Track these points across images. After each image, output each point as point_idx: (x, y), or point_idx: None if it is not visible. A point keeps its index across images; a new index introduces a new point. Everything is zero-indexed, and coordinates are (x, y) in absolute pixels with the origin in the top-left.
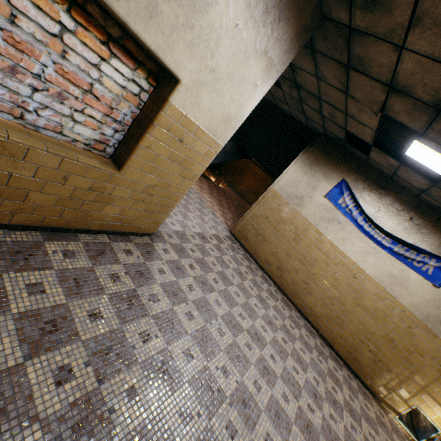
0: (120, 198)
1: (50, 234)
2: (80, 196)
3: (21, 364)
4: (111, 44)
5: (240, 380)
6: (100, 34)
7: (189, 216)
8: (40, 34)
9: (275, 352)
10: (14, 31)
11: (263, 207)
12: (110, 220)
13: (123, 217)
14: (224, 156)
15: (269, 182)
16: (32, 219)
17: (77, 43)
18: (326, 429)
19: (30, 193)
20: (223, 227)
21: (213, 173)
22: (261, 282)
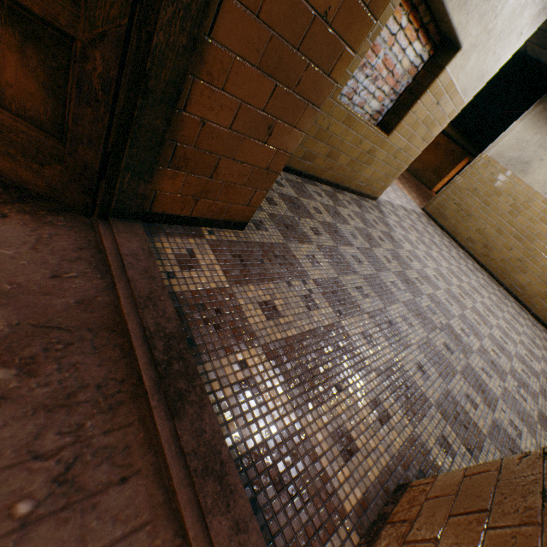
0: (377, 161)
1: (333, 189)
2: (360, 158)
3: (370, 248)
4: (419, 30)
5: (473, 305)
6: (415, 24)
7: (386, 190)
8: (385, 37)
9: (493, 305)
10: (375, 39)
11: (470, 178)
12: (362, 181)
13: (370, 179)
14: None
15: (458, 155)
16: (331, 176)
17: (400, 36)
18: (546, 361)
19: (341, 155)
20: (414, 204)
21: None
22: (464, 258)
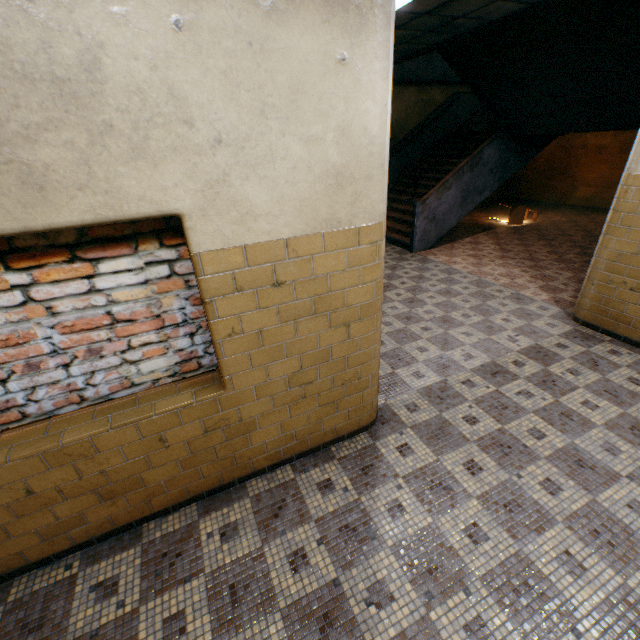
0: (262, 415)
1: (209, 501)
2: (203, 444)
3: None
4: (82, 251)
5: None
6: (60, 254)
7: (453, 338)
8: (17, 313)
9: None
10: None
11: (629, 230)
12: (277, 446)
13: (293, 432)
14: (496, 175)
15: None
16: (174, 495)
17: (52, 286)
18: None
19: (143, 475)
20: (550, 315)
21: (504, 209)
22: None
